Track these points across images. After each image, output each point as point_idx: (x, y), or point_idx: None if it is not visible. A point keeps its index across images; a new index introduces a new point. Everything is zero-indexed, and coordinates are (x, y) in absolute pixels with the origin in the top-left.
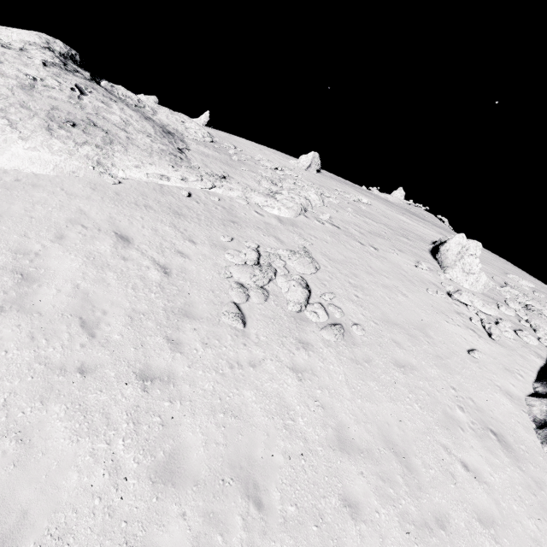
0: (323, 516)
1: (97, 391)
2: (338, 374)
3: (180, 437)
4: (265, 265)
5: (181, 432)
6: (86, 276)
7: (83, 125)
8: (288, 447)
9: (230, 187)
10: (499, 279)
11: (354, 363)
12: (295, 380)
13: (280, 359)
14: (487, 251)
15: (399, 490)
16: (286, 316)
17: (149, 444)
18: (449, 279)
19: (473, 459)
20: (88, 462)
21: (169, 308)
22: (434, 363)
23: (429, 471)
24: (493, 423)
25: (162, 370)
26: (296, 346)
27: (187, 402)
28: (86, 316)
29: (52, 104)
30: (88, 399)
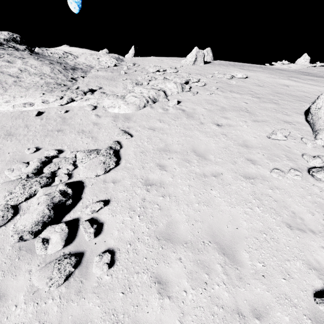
0: None
1: None
2: None
3: None
4: (42, 175)
5: None
6: None
7: None
8: None
9: (88, 98)
10: None
11: None
12: None
13: None
14: None
15: None
16: (11, 247)
17: None
18: (322, 147)
19: None
20: None
21: None
22: None
23: None
24: None
25: None
26: None
27: None
28: None
29: None
30: None
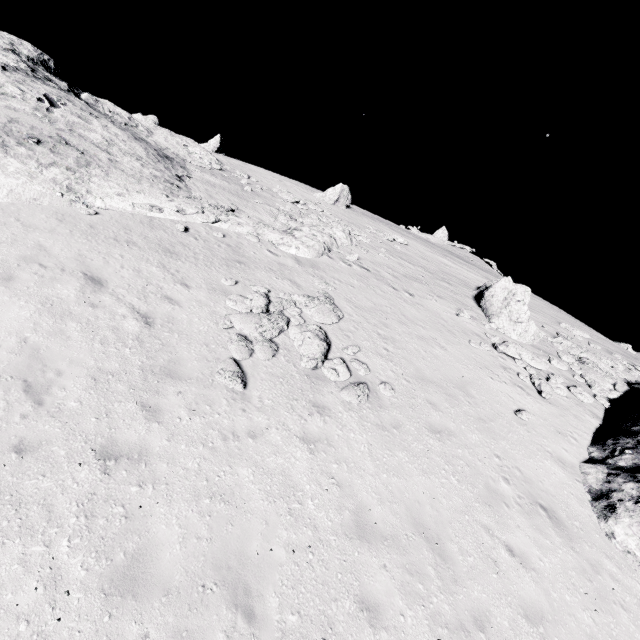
0: (333, 625)
1: (37, 476)
2: (359, 444)
3: (149, 531)
4: (275, 313)
5: (151, 526)
6: (39, 327)
7: (51, 142)
8: (292, 538)
9: (238, 222)
10: (551, 328)
11: (380, 430)
12: (305, 453)
13: (288, 427)
14: (539, 298)
15: (430, 585)
16: (299, 374)
17: (105, 544)
18: (495, 330)
19: (520, 541)
20: (15, 573)
21: (148, 367)
22: (476, 427)
23: (467, 559)
24: (543, 496)
25: (132, 445)
26: (309, 411)
27: (162, 485)
28: (33, 378)
29: (10, 116)
30: (24, 487)
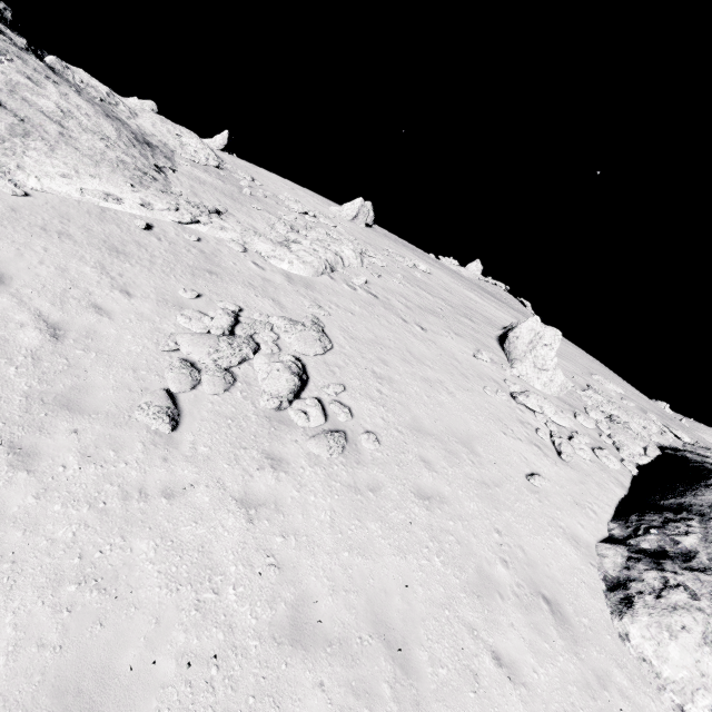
0: None
1: None
2: (319, 510)
3: None
4: (242, 337)
5: None
6: None
7: None
8: (192, 644)
9: (222, 226)
10: (582, 380)
11: (351, 492)
12: (241, 521)
13: (225, 484)
14: (574, 346)
15: (381, 710)
16: (256, 416)
17: None
18: (517, 377)
19: (512, 645)
20: None
21: (37, 394)
22: (476, 493)
23: (438, 671)
24: (548, 584)
25: None
26: (259, 464)
27: (6, 564)
28: None
29: None
30: None
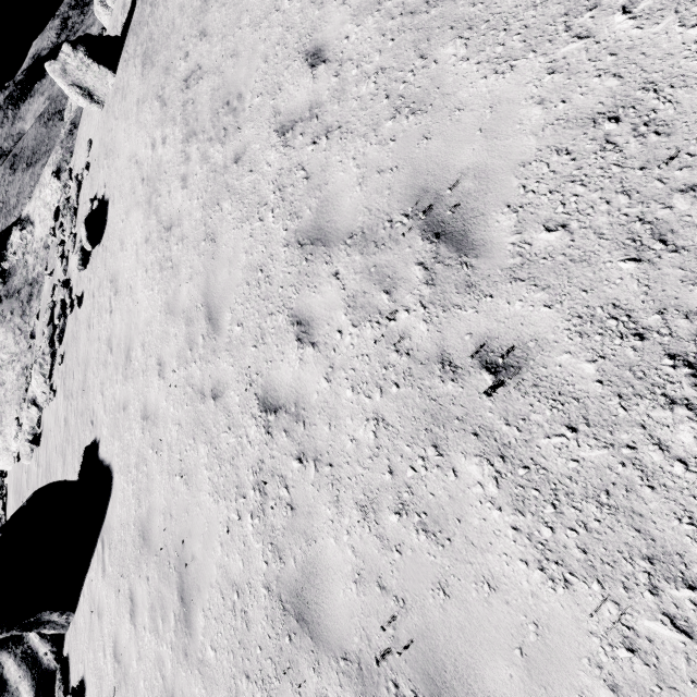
0: None
1: None
2: None
3: None
4: None
5: None
6: None
7: None
8: None
9: None
10: None
11: None
12: None
13: None
14: None
15: None
16: None
17: None
18: None
19: None
20: None
21: None
22: None
23: None
24: None
25: None
26: None
27: None
28: None
29: None
30: None
